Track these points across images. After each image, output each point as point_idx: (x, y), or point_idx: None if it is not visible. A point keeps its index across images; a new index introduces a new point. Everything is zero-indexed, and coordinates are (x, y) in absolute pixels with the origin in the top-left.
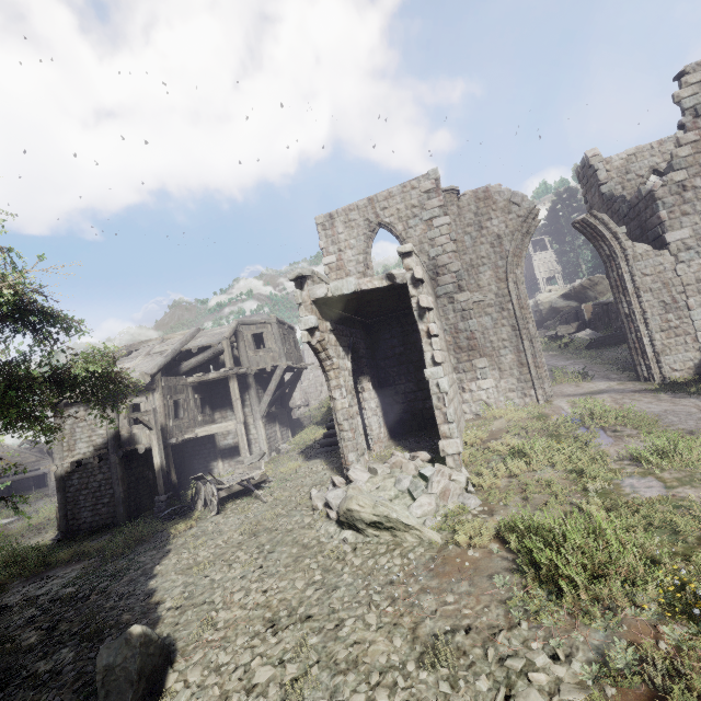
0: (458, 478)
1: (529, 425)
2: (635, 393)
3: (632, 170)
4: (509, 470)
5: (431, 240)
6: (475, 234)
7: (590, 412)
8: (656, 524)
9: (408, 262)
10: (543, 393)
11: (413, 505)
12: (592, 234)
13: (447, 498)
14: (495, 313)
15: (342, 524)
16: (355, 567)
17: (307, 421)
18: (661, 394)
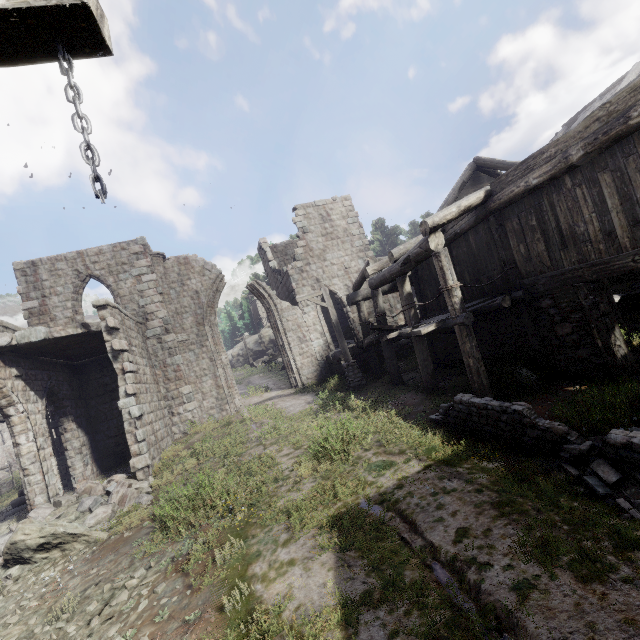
0: (141, 485)
1: (216, 432)
2: (286, 397)
3: (289, 254)
4: (185, 468)
5: (140, 292)
6: (179, 289)
7: (251, 414)
8: (244, 471)
9: (103, 313)
10: (235, 406)
11: (88, 518)
12: (258, 294)
13: (125, 503)
14: (197, 349)
15: (7, 562)
16: (11, 592)
17: (6, 487)
18: (296, 395)
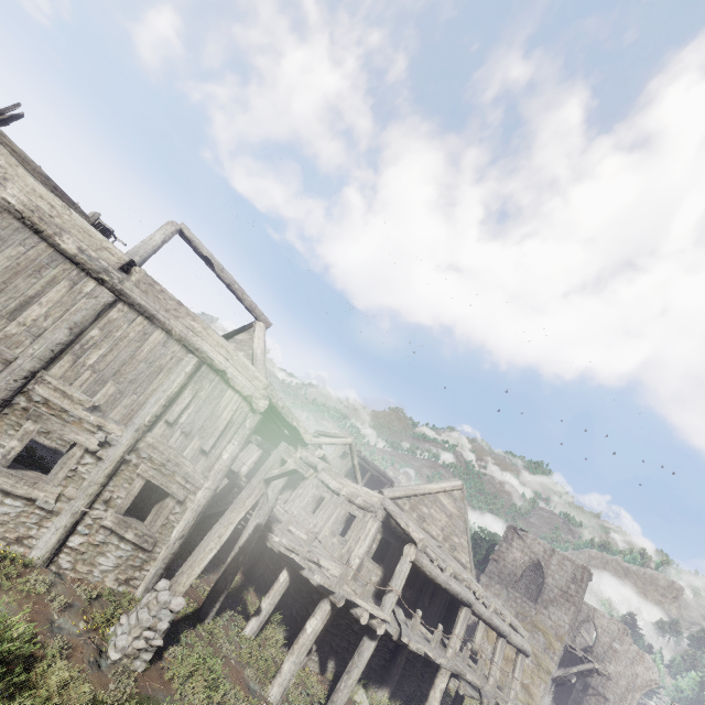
0: None
1: None
2: None
3: None
4: None
5: (608, 647)
6: (628, 664)
7: None
8: None
9: (589, 654)
10: None
11: None
12: None
13: None
14: (617, 699)
15: None
16: None
17: None
18: None
